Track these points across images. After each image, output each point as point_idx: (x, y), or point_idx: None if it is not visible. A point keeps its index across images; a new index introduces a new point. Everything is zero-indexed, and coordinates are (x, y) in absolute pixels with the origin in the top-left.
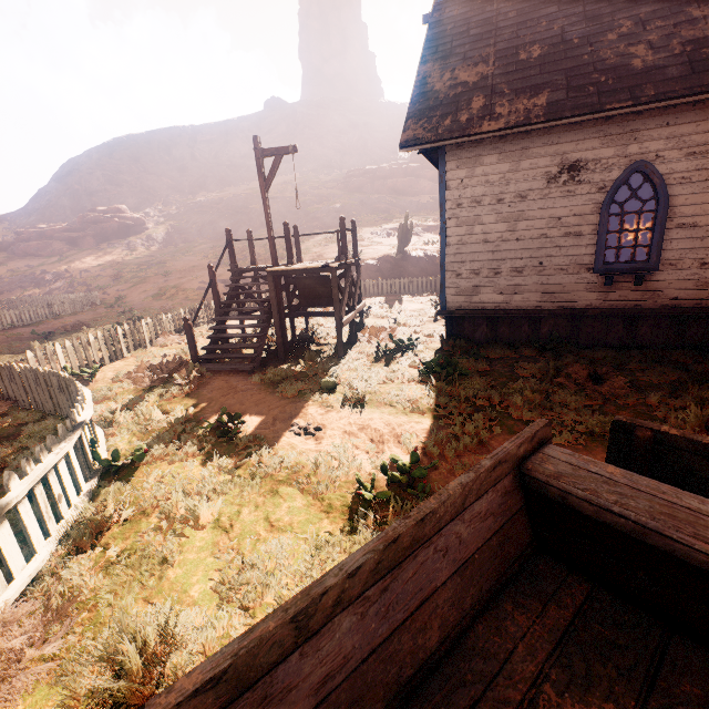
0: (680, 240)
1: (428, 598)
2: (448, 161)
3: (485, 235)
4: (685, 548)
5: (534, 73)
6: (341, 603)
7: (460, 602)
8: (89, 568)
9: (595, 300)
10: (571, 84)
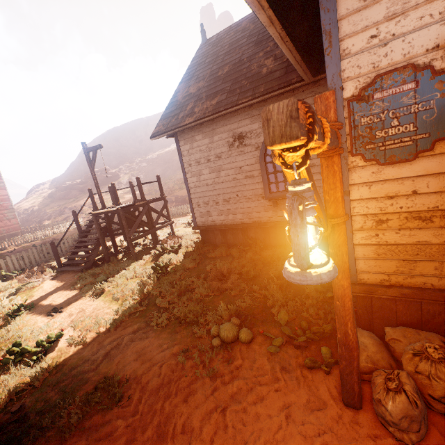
0: None
1: None
2: (179, 141)
3: (206, 181)
4: None
5: (219, 84)
6: None
7: None
8: None
9: (271, 216)
10: (231, 89)
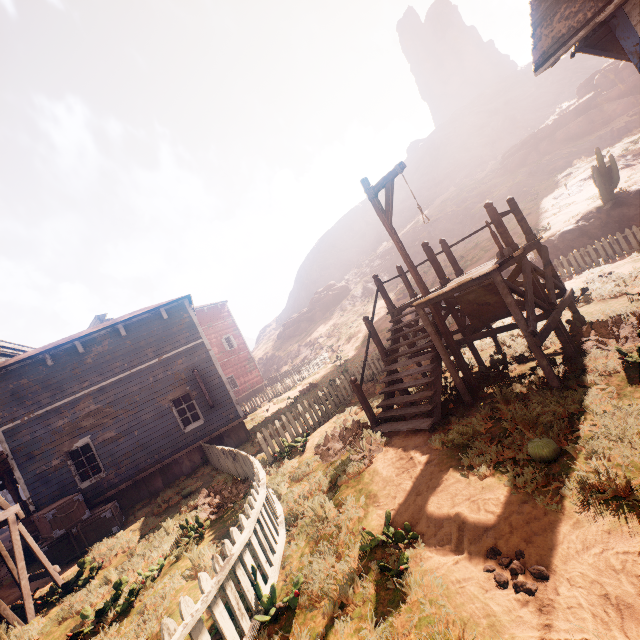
0: None
1: None
2: (637, 23)
3: None
4: None
5: None
6: None
7: None
8: None
9: None
10: None
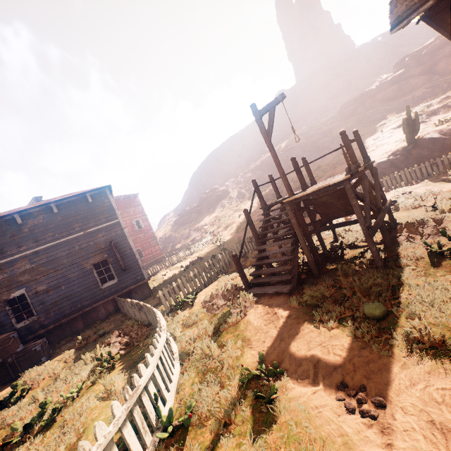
0: None
1: None
2: None
3: None
4: None
5: None
6: None
7: None
8: None
9: None
10: None
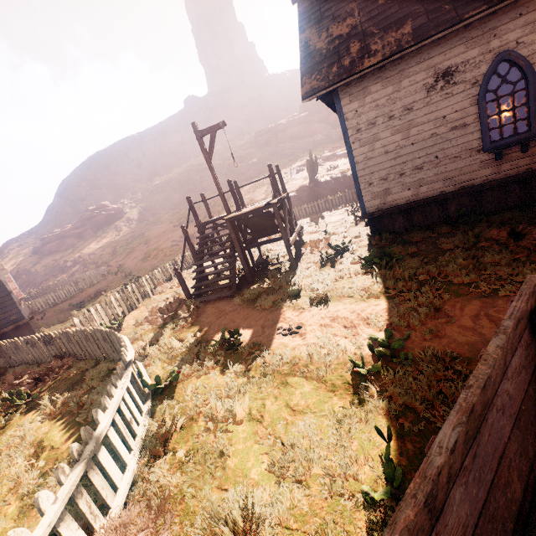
0: None
1: (502, 455)
2: (341, 99)
3: (385, 147)
4: None
5: (394, 11)
6: (451, 478)
7: (524, 451)
8: (167, 470)
9: (490, 174)
10: (428, 9)
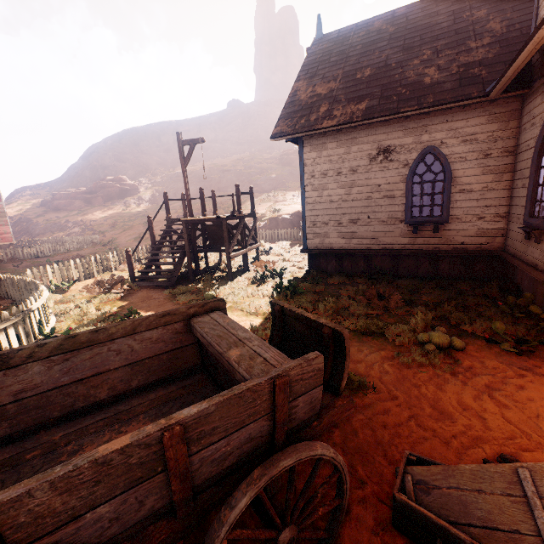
0: (462, 201)
1: (103, 373)
2: (304, 146)
3: (331, 197)
4: (214, 350)
5: (362, 87)
6: (33, 358)
7: (128, 381)
8: None
9: (407, 244)
10: (383, 95)
